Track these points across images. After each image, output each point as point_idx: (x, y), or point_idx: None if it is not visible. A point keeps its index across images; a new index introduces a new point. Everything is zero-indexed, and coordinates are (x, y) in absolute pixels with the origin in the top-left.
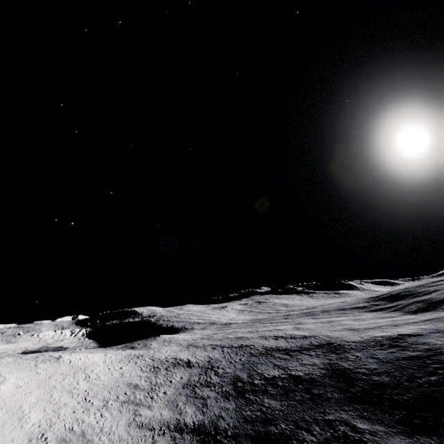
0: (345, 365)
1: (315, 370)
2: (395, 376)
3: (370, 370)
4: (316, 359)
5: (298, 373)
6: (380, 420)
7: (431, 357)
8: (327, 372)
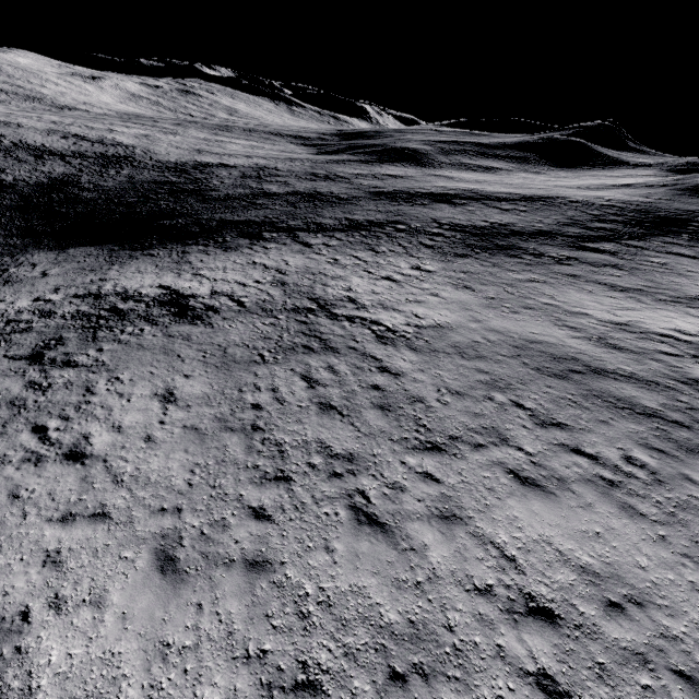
0: (83, 179)
1: (37, 178)
2: (107, 195)
3: (96, 187)
4: (67, 168)
5: (7, 178)
6: (8, 225)
7: (178, 185)
8: (47, 182)
